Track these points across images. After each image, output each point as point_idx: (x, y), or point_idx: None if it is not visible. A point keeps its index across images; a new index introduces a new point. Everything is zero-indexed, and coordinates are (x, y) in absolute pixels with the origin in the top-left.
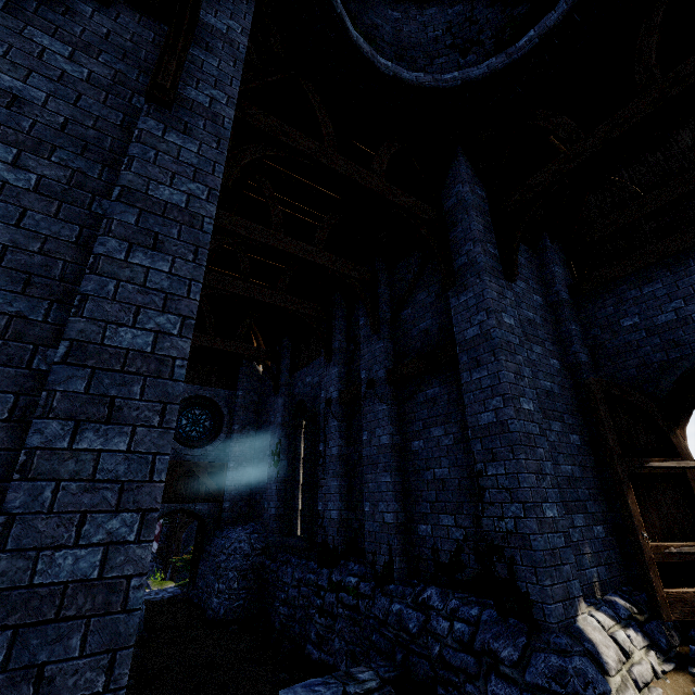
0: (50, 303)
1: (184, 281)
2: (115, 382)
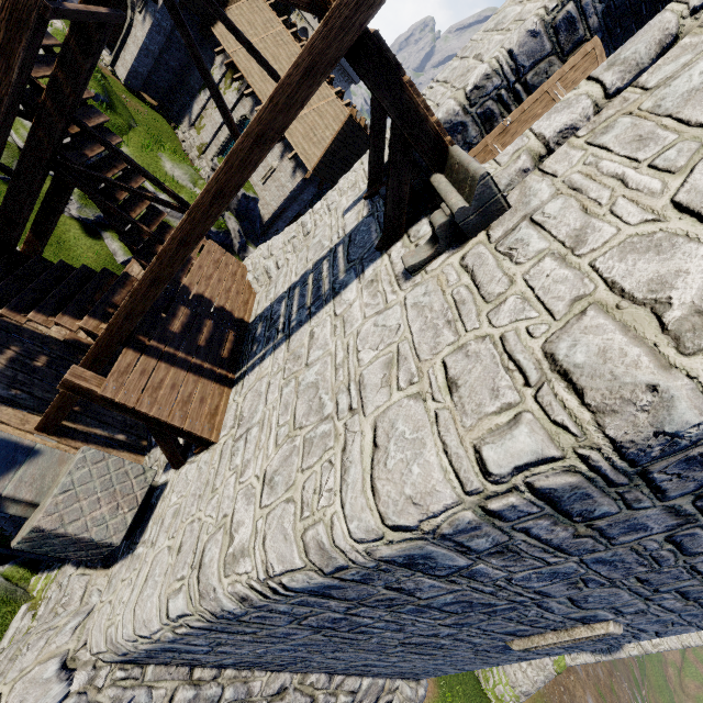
0: None
1: None
2: None
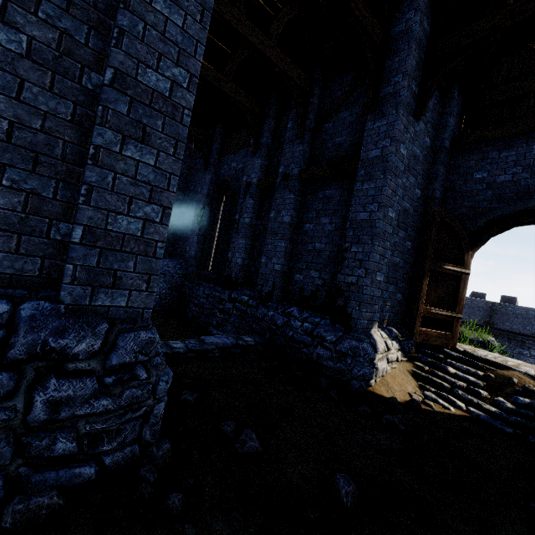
0: (88, 28)
1: (192, 40)
2: (146, 114)
